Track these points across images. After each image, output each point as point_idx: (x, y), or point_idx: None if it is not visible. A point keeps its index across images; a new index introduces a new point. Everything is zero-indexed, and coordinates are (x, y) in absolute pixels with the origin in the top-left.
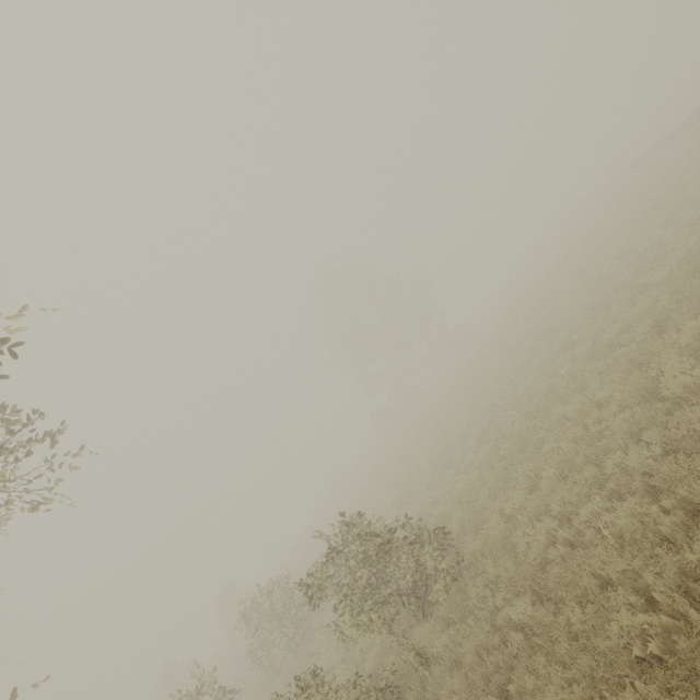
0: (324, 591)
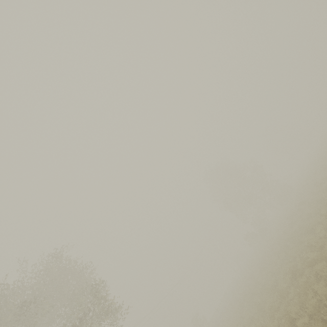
0: None
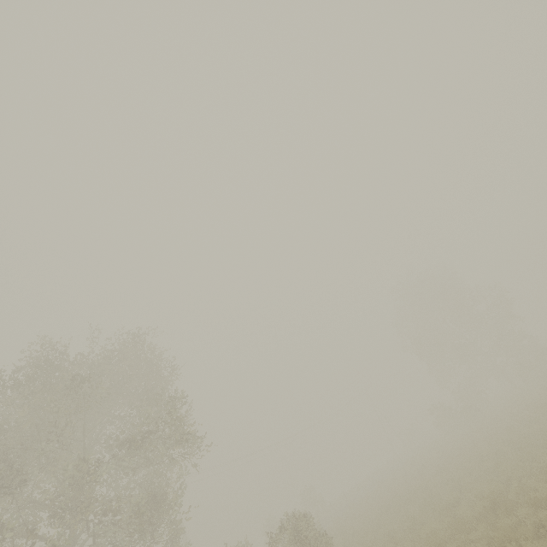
0: (277, 543)
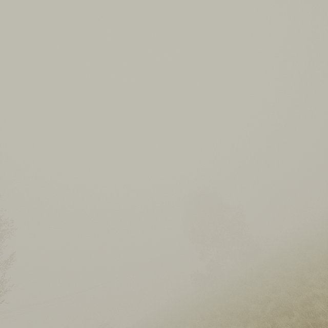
0: None
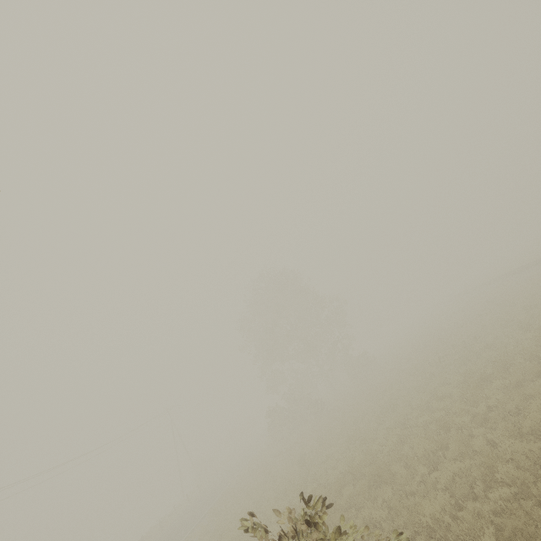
0: None
